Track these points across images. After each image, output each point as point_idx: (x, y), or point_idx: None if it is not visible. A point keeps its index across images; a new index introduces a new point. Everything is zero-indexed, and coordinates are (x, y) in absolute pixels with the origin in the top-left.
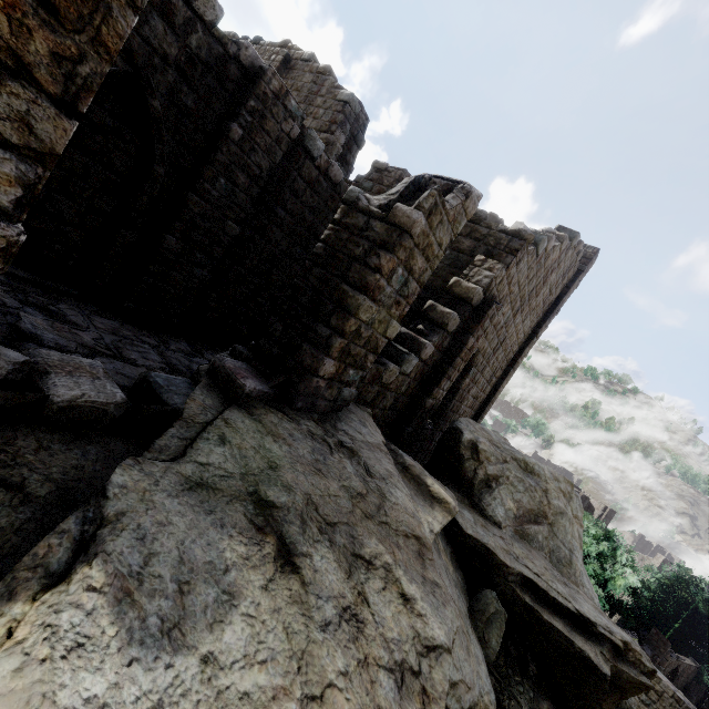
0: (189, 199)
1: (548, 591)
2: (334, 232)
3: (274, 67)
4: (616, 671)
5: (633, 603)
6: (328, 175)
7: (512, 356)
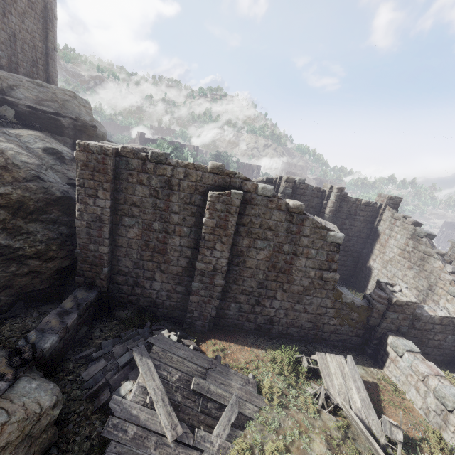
0: None
1: (41, 109)
2: None
3: None
4: (74, 124)
5: None
6: None
7: (43, 50)
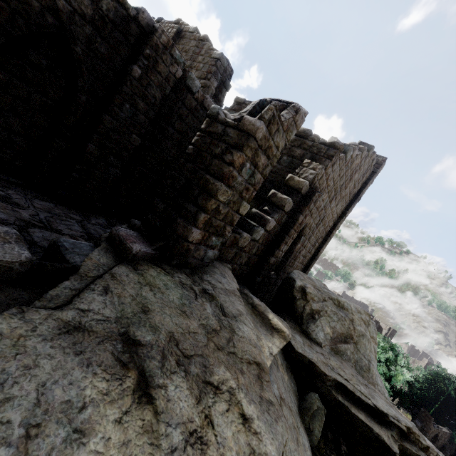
0: (104, 118)
1: (355, 391)
2: (200, 137)
3: (170, 36)
4: (402, 448)
5: (408, 391)
6: (203, 105)
7: (329, 229)
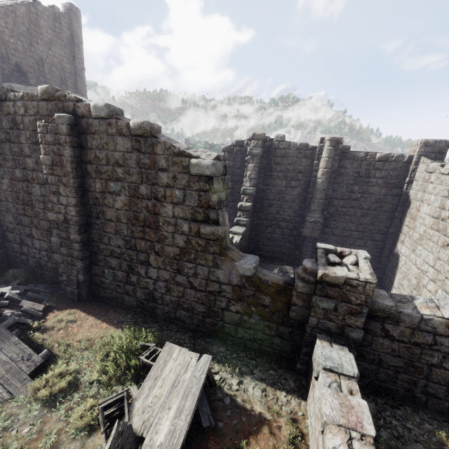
0: None
1: None
2: None
3: None
4: None
5: None
6: None
7: (72, 71)
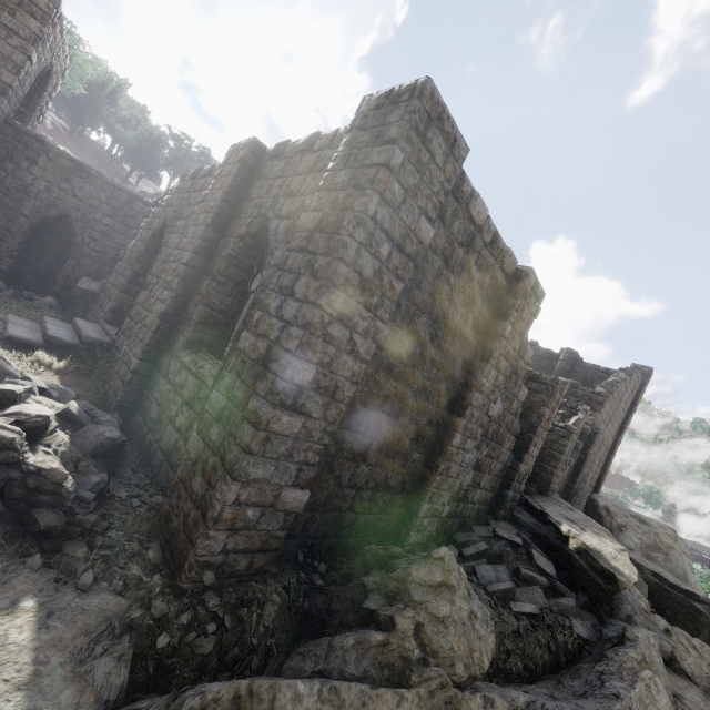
0: None
1: (668, 579)
2: None
3: None
4: None
5: None
6: None
7: (610, 446)
